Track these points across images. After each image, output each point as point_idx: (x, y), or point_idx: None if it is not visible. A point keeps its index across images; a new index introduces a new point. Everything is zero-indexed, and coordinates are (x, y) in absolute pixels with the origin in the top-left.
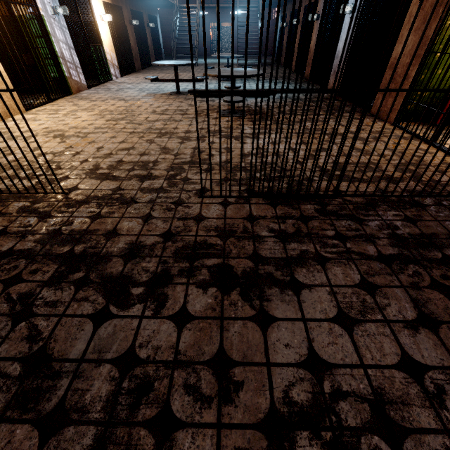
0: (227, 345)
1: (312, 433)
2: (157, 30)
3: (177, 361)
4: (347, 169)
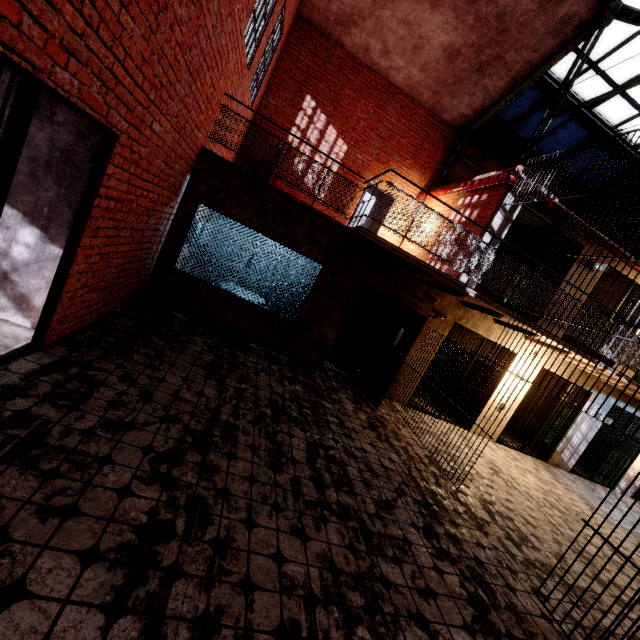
0: (441, 598)
1: None
2: None
3: (419, 566)
4: None
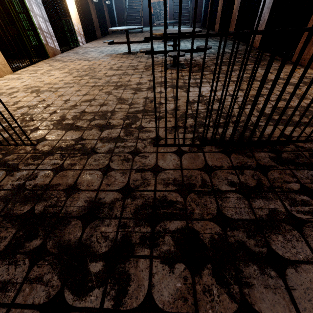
0: None
1: None
2: (112, 6)
3: None
4: (288, 113)
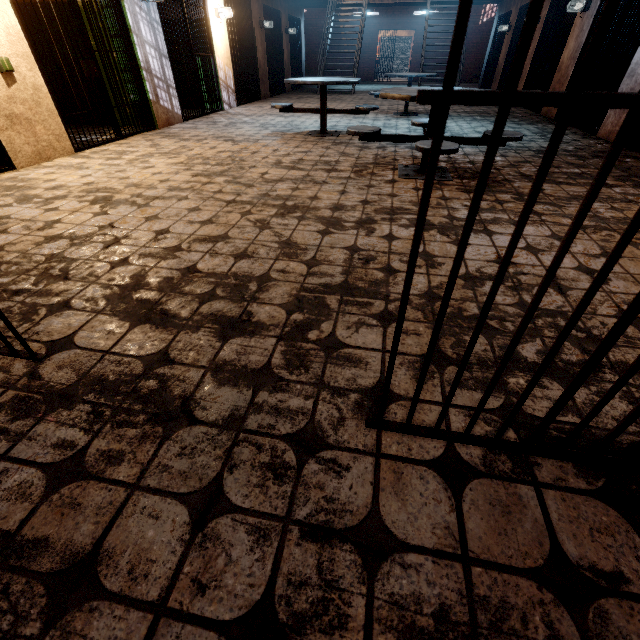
0: None
1: None
2: (299, 40)
3: None
4: None
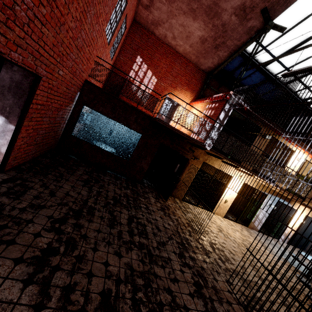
0: (181, 282)
1: (171, 300)
2: None
3: (173, 269)
4: None
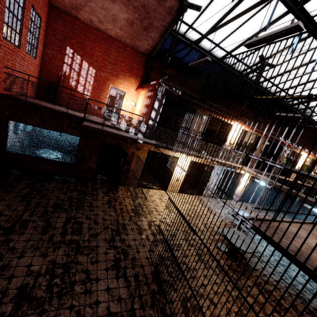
0: (101, 262)
1: (86, 277)
2: None
3: (97, 254)
4: (196, 313)
